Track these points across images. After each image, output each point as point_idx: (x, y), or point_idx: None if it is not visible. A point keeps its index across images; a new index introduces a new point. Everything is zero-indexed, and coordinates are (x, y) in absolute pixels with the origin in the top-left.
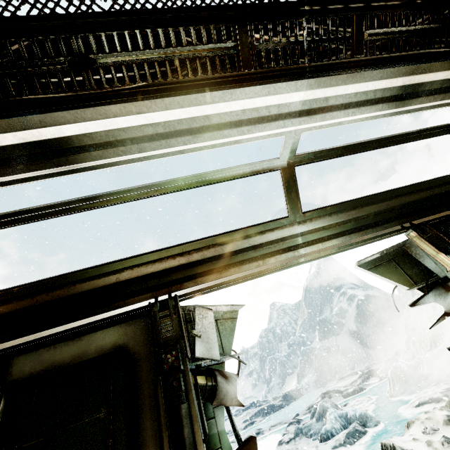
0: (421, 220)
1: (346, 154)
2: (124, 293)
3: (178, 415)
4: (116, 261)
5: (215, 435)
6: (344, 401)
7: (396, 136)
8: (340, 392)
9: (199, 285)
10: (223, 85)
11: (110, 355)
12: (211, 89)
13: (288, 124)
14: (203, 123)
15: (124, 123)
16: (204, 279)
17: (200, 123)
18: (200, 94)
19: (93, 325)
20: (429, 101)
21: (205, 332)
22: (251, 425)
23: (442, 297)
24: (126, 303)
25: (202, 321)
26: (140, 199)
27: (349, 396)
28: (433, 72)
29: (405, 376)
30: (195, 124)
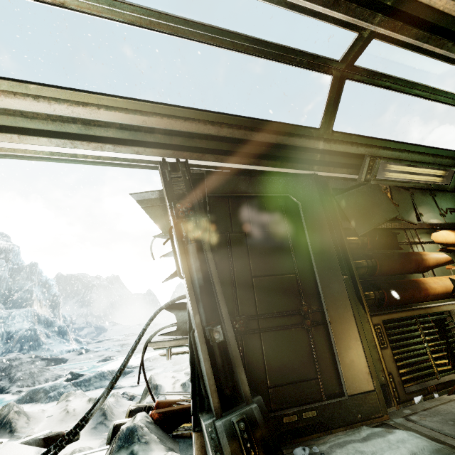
0: (195, 161)
1: (72, 7)
2: None
3: None
4: None
5: None
6: None
7: (168, 16)
8: None
9: None
10: None
11: None
12: None
13: None
14: None
15: None
16: None
17: None
18: None
19: None
20: None
21: None
22: None
23: None
24: None
25: None
26: None
27: None
28: None
29: None
30: None
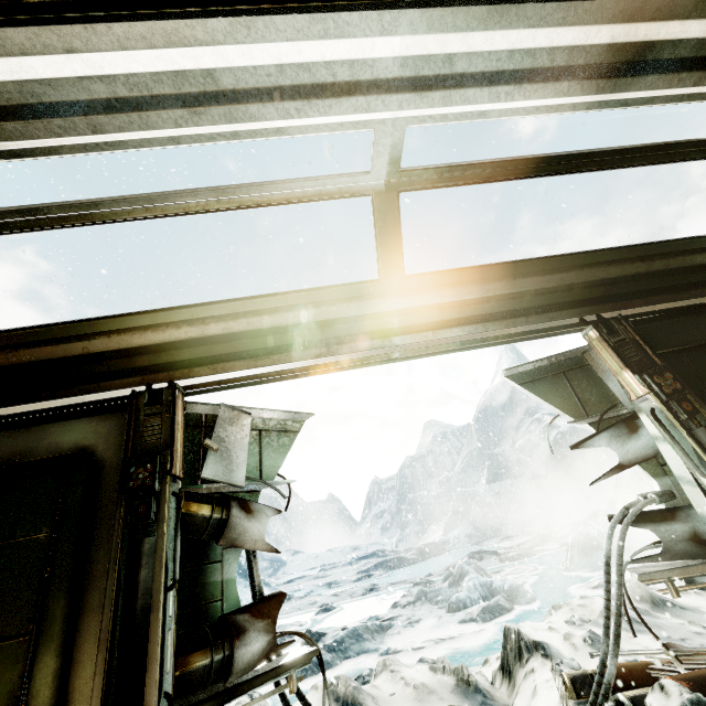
0: (619, 313)
1: (499, 178)
2: (98, 372)
3: (136, 551)
4: (82, 321)
5: (217, 584)
6: (500, 566)
7: (600, 152)
8: (497, 555)
9: (219, 375)
10: (228, 6)
11: (68, 458)
12: (205, 13)
13: (377, 106)
14: (204, 85)
15: (47, 69)
16: (228, 366)
17: (197, 85)
18: (182, 21)
19: (50, 413)
20: (669, 85)
21: (229, 446)
22: (366, 579)
23: (620, 441)
24: (101, 387)
25: (228, 429)
26: (119, 221)
27: (508, 562)
28: (679, 18)
29: (592, 547)
30: (189, 87)
